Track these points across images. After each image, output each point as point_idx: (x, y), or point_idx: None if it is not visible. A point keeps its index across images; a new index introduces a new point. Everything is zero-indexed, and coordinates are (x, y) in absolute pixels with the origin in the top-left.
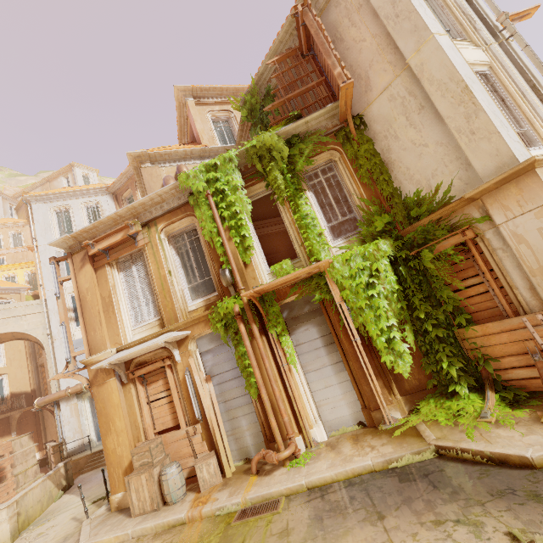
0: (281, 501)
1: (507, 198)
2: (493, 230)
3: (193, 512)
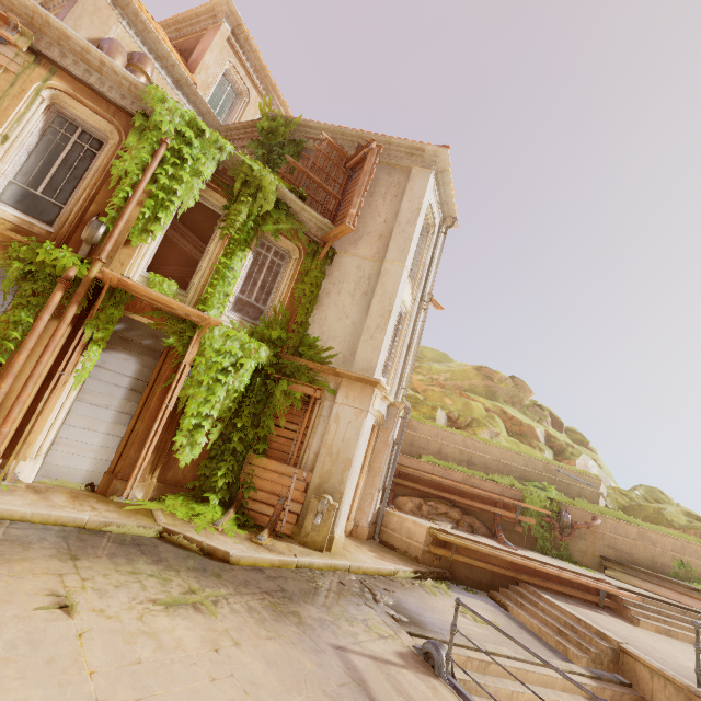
0: None
1: (353, 391)
2: (331, 403)
3: None
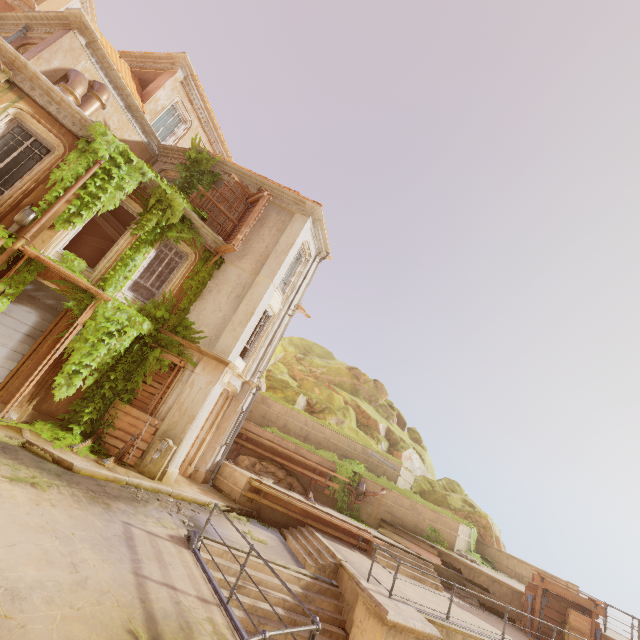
0: None
1: (210, 366)
2: (191, 372)
3: None
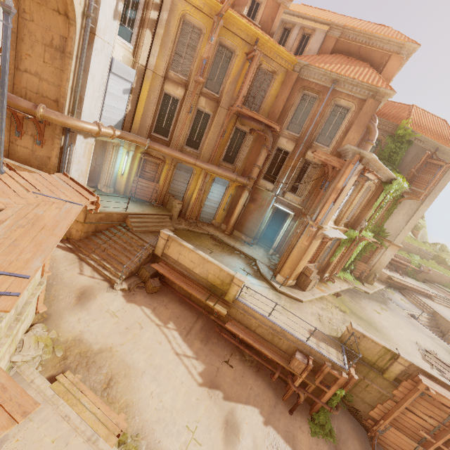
0: (340, 293)
1: (393, 248)
2: (384, 250)
3: (326, 293)
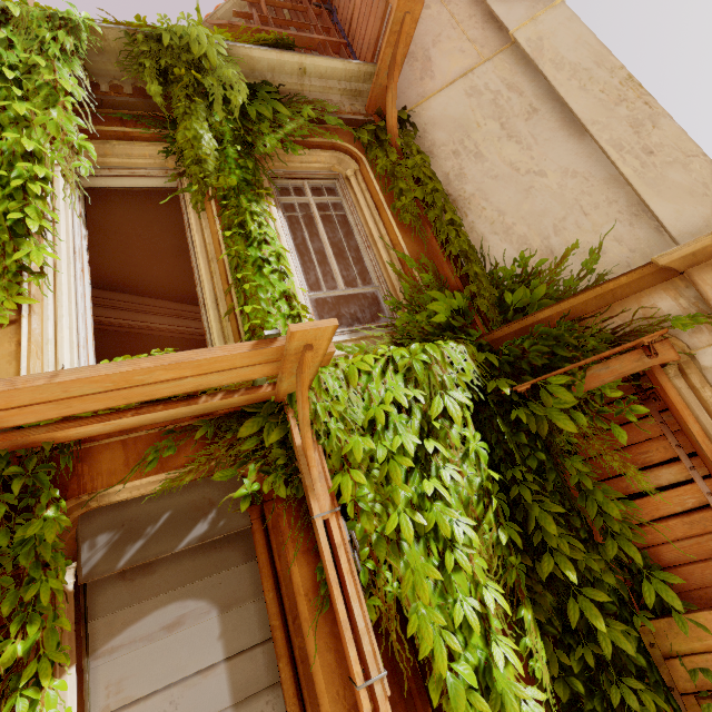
0: None
1: None
2: None
3: None
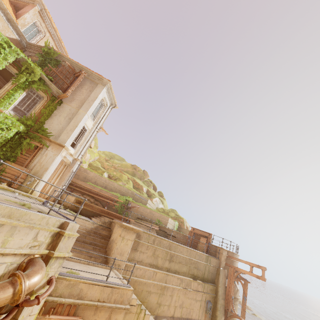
0: None
1: (55, 147)
2: (46, 150)
3: None
